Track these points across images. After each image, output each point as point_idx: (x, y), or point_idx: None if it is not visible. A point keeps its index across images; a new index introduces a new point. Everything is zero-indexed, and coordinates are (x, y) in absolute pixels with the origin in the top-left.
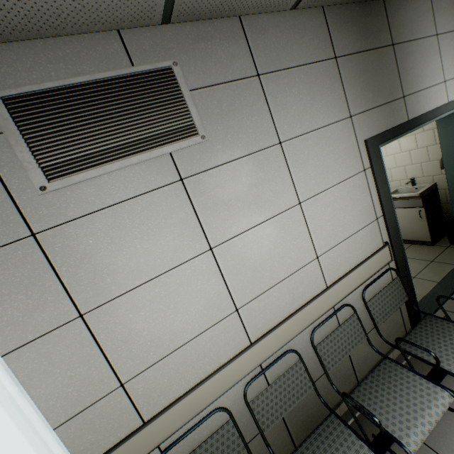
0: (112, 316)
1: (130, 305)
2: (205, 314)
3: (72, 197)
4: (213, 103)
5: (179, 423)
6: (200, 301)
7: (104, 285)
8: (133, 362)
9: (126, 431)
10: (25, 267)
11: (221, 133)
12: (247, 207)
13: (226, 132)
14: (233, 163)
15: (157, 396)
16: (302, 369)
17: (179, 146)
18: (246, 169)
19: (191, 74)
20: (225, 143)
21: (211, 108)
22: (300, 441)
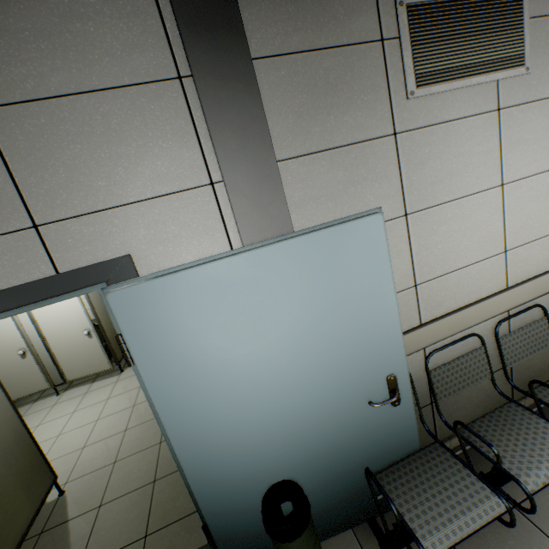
0: (423, 223)
1: (436, 218)
2: (482, 246)
3: (424, 107)
4: (541, 35)
5: (446, 334)
6: (481, 232)
7: (425, 194)
8: (426, 270)
9: (408, 326)
10: (384, 161)
11: (539, 69)
12: (539, 151)
13: (543, 68)
14: (540, 102)
15: (433, 306)
16: (545, 326)
17: (507, 75)
18: (548, 111)
19: (532, 1)
20: (539, 80)
21: (538, 40)
22: (517, 398)
